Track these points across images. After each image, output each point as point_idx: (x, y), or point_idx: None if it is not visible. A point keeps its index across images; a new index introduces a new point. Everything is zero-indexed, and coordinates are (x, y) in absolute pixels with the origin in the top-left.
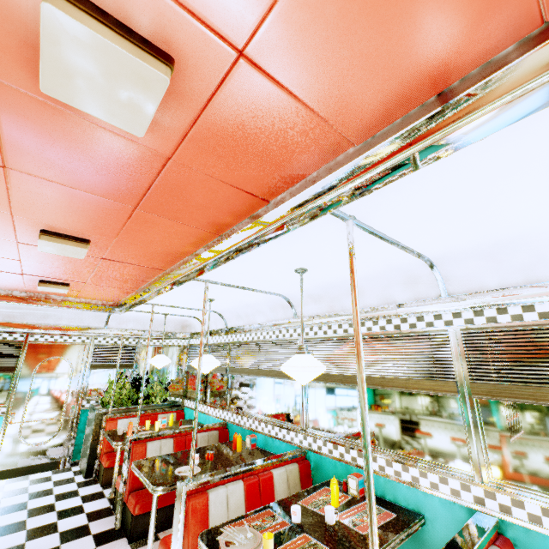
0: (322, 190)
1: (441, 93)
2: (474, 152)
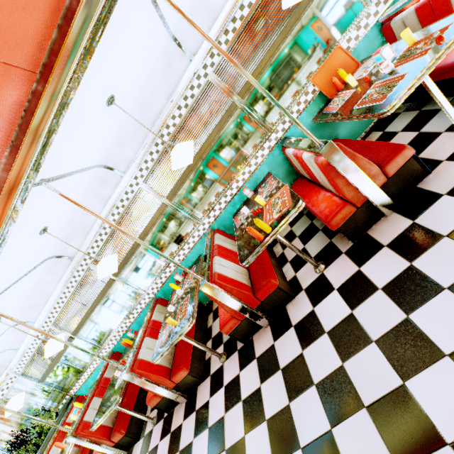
0: (16, 183)
1: (25, 109)
2: (64, 120)
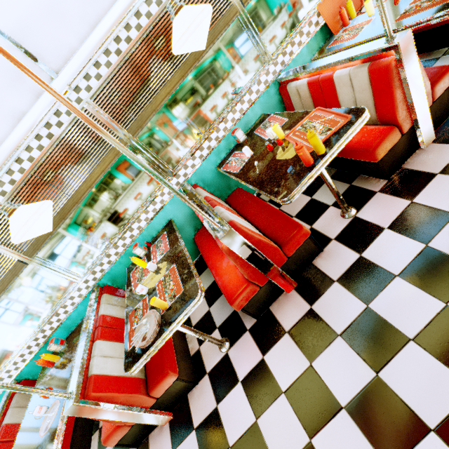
0: None
1: None
2: None
